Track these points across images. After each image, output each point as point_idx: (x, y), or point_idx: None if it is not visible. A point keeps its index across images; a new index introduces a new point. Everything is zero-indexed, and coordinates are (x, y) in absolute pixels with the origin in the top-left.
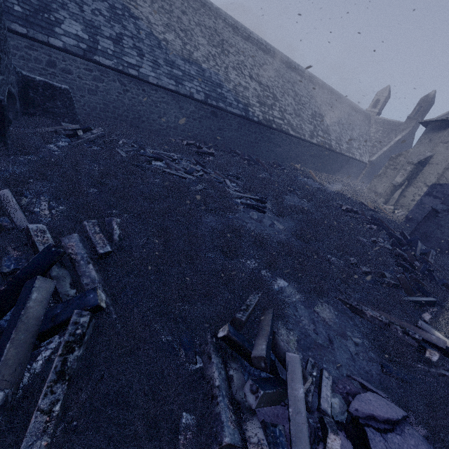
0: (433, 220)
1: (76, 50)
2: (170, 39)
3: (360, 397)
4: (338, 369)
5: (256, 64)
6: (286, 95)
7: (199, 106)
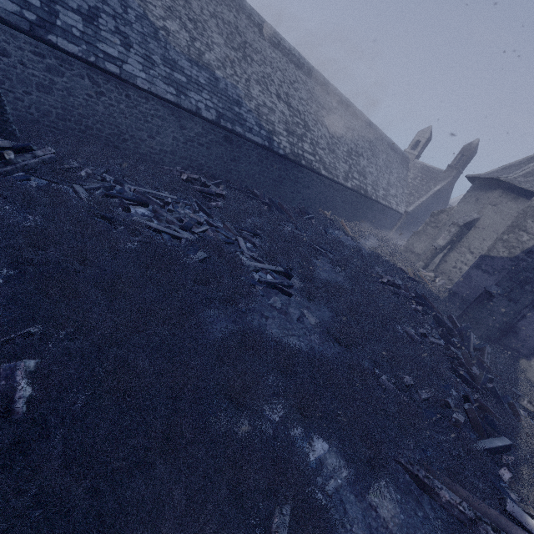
0: (487, 305)
1: (16, 21)
2: (172, 29)
3: None
4: None
5: (286, 81)
6: (320, 124)
7: (208, 127)
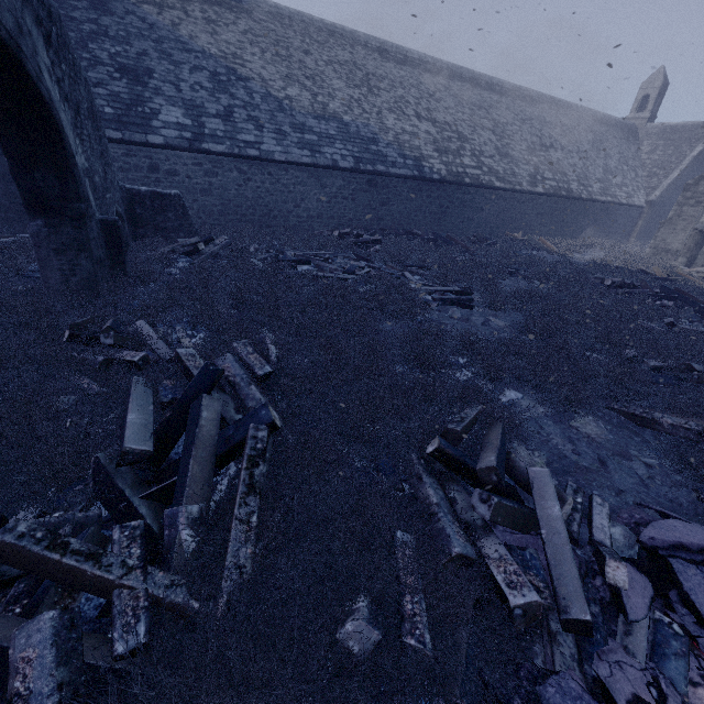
0: None
1: (179, 143)
2: (293, 95)
3: (658, 524)
4: (619, 496)
5: (423, 96)
6: (479, 128)
7: (348, 177)
